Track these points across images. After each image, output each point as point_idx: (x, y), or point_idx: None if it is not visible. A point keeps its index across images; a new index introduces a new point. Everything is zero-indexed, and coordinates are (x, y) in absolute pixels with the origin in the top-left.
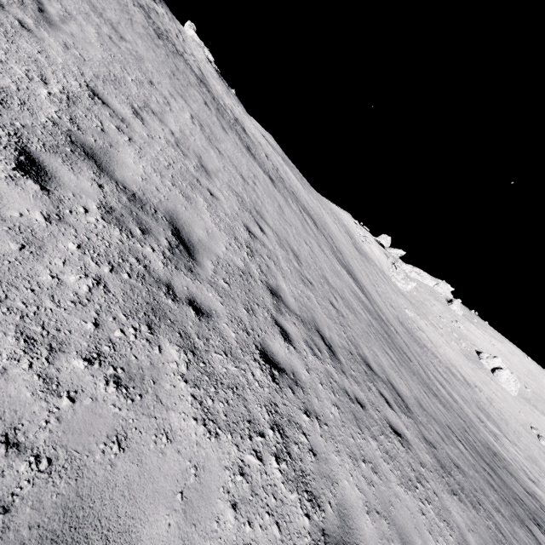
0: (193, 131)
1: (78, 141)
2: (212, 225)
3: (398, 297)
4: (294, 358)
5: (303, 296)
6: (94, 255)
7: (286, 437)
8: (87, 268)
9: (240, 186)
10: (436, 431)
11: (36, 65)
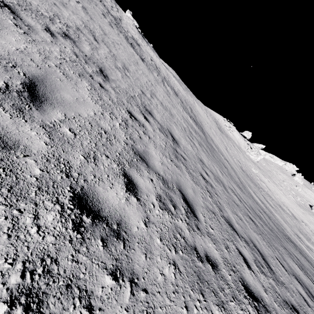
0: (72, 1)
1: None
2: None
3: (248, 161)
4: (43, 33)
5: (105, 63)
6: None
7: None
8: None
9: (97, 31)
10: (203, 169)
11: None
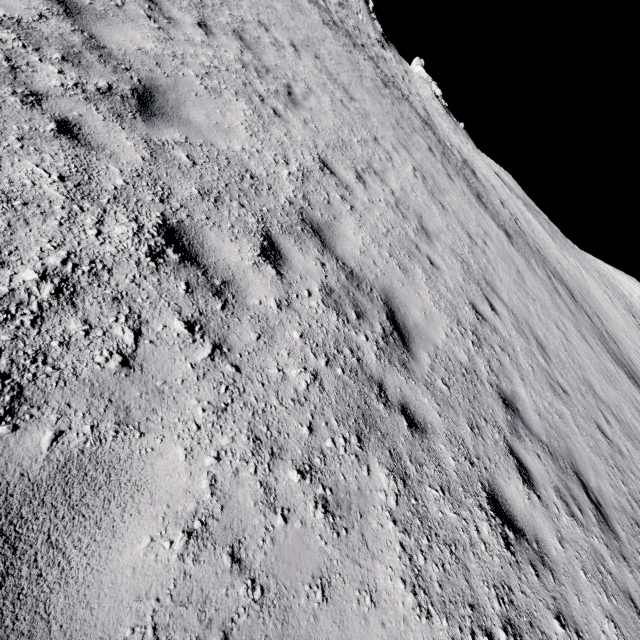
0: (415, 186)
1: (308, 218)
2: (430, 304)
3: None
4: (538, 514)
5: (552, 412)
6: (313, 346)
7: None
8: (306, 361)
9: (466, 249)
10: None
11: (282, 148)
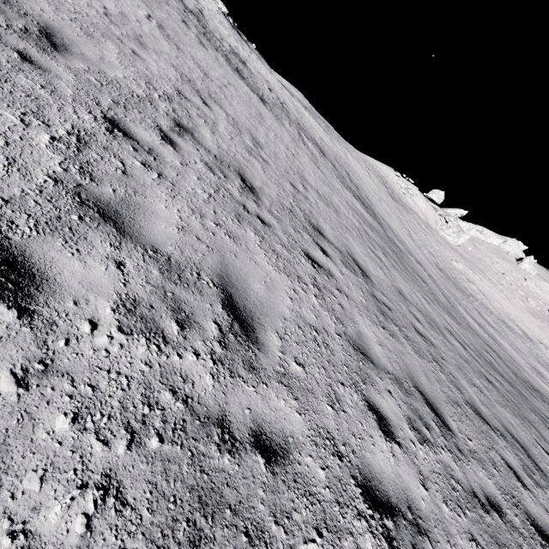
0: (143, 22)
1: None
2: (115, 61)
3: (444, 249)
4: (166, 150)
5: (237, 155)
6: None
7: (87, 146)
8: None
9: (195, 76)
10: (411, 312)
11: None
